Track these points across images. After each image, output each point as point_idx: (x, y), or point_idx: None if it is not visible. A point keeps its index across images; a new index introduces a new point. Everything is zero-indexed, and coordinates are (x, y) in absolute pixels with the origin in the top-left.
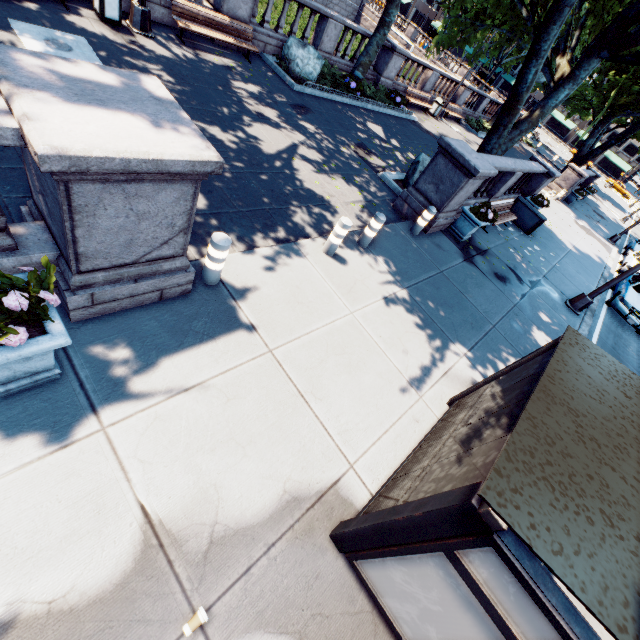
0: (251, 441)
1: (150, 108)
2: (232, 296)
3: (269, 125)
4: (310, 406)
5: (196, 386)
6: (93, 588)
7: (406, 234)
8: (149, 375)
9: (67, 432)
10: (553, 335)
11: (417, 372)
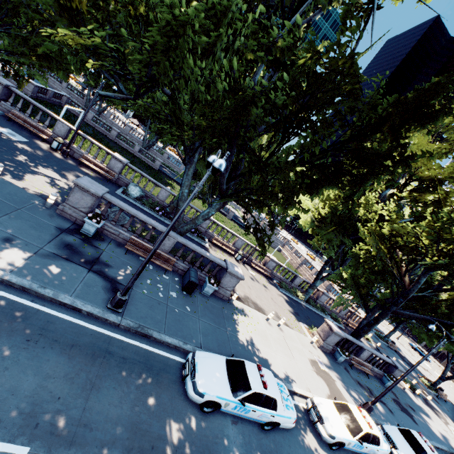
0: None
1: None
2: None
3: (61, 175)
4: None
5: None
6: None
7: (39, 201)
8: None
9: None
10: (33, 269)
11: None
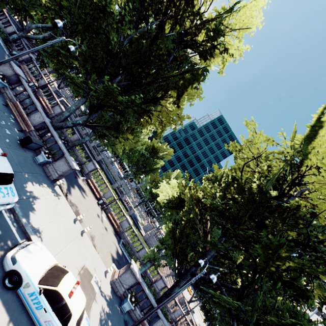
0: None
1: None
2: None
3: None
4: None
5: None
6: None
7: None
8: None
9: None
10: None
11: None
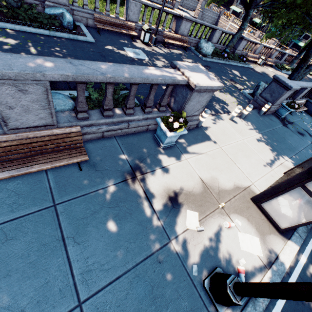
0: (222, 170)
1: (204, 73)
2: (205, 130)
3: None
4: (236, 164)
5: (203, 153)
6: (196, 192)
7: (257, 114)
8: (191, 148)
9: (179, 158)
10: None
11: (270, 161)
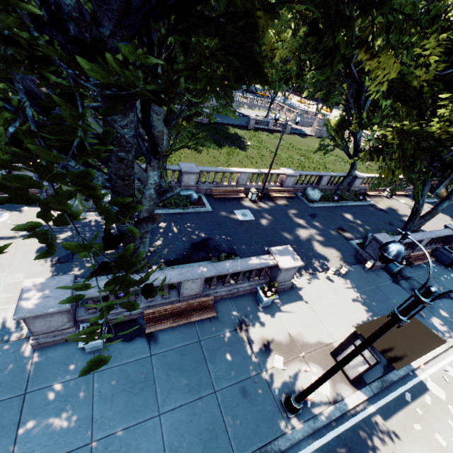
0: (308, 327)
1: (291, 254)
2: (299, 290)
3: (302, 227)
4: (323, 323)
5: (294, 312)
6: (284, 342)
7: (360, 270)
8: (284, 307)
9: (273, 315)
10: (448, 323)
11: (361, 322)
